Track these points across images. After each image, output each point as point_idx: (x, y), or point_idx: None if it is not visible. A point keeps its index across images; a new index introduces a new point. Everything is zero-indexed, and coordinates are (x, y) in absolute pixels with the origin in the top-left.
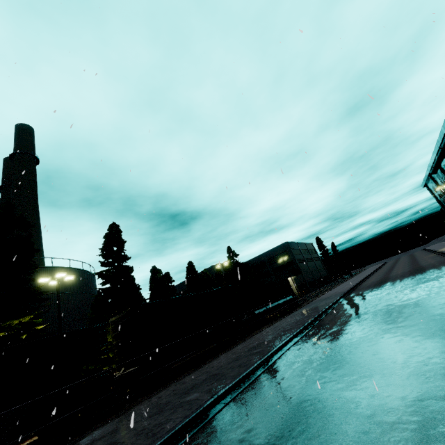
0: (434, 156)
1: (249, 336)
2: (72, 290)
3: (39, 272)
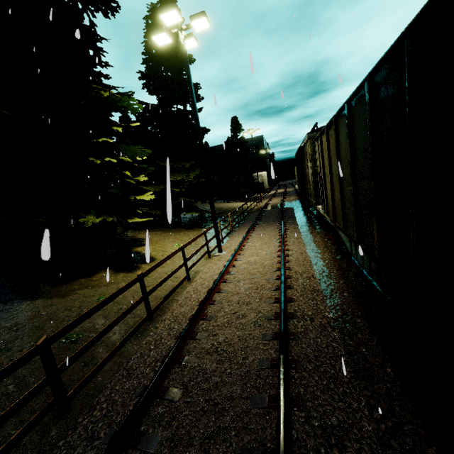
0: None
1: None
2: None
3: None
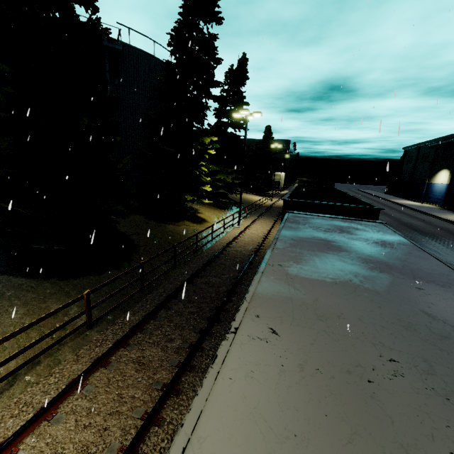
0: (448, 137)
1: None
2: None
3: None
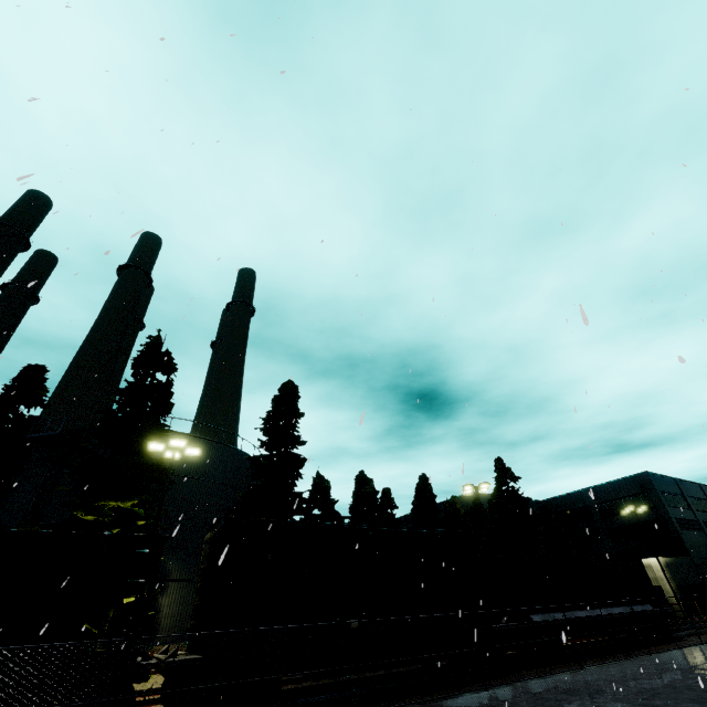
0: None
1: (506, 677)
2: (216, 479)
3: (169, 437)
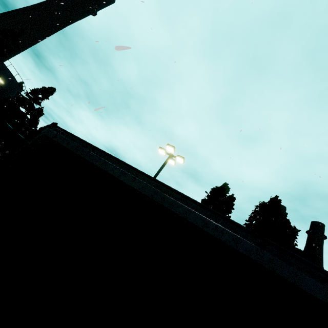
0: None
1: None
2: (0, 83)
3: None
